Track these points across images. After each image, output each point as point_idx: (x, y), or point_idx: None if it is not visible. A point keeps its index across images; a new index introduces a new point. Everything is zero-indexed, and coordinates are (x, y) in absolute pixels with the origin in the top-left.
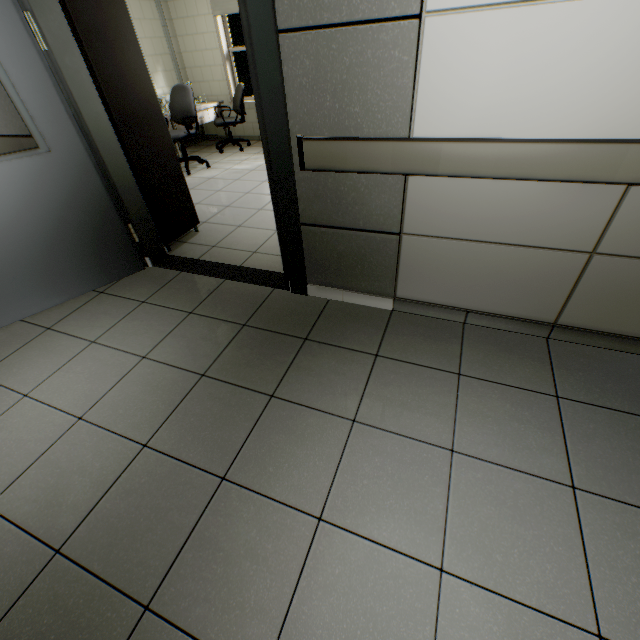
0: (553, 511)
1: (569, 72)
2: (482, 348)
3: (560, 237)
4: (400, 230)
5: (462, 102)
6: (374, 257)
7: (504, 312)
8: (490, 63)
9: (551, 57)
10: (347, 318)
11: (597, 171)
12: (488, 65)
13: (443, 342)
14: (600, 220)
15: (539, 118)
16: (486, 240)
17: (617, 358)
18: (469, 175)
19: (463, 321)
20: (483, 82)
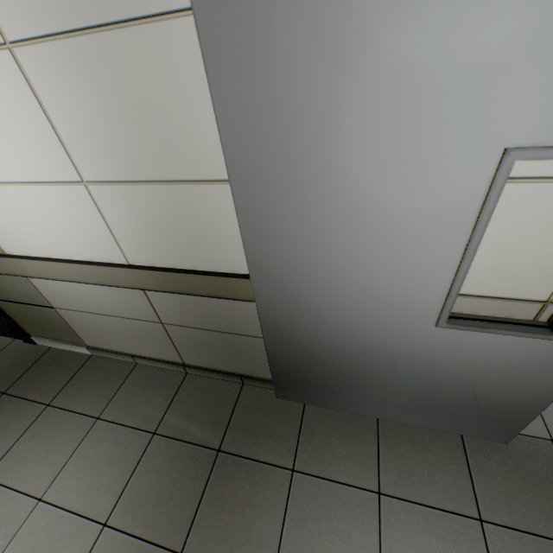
0: (75, 551)
1: (52, 222)
2: (133, 388)
3: (138, 313)
4: (52, 305)
5: (13, 234)
6: (54, 321)
7: (154, 356)
8: (7, 214)
9: (35, 213)
10: (52, 366)
11: (111, 280)
12: (7, 215)
13: (109, 385)
14: (148, 304)
15: (62, 246)
16: (103, 313)
17: (223, 388)
18: (50, 278)
19: (136, 362)
20: (13, 224)
